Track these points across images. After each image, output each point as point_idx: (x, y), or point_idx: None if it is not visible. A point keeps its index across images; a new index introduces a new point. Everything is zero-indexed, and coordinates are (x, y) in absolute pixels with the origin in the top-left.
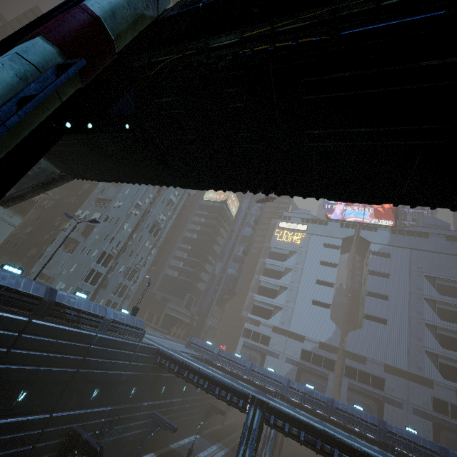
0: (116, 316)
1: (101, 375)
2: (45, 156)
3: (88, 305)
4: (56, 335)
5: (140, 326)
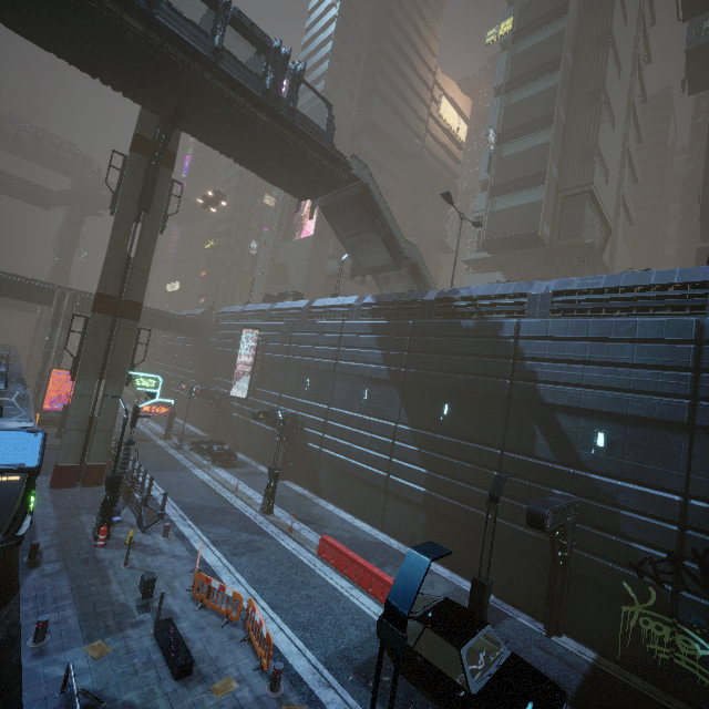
0: (565, 286)
1: (580, 397)
2: (325, 192)
3: (491, 290)
4: (446, 333)
5: (682, 281)
